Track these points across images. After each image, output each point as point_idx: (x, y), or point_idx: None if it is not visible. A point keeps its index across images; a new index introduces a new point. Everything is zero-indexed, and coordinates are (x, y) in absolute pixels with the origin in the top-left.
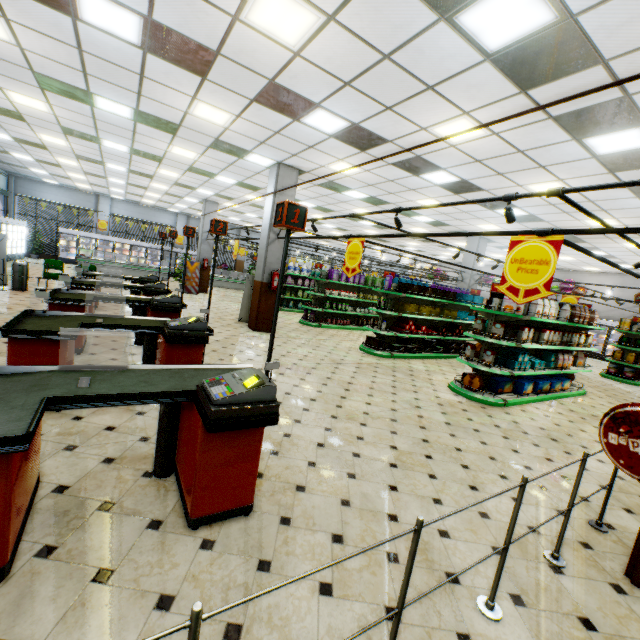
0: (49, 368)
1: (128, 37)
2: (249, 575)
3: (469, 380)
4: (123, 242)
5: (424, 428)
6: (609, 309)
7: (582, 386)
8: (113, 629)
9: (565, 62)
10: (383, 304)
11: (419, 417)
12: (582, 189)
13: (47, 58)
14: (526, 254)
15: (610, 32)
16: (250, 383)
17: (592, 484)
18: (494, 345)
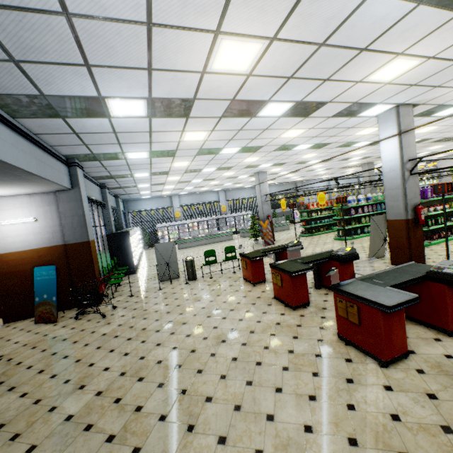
0: None
1: None
2: None
3: None
4: (192, 221)
5: None
6: None
7: None
8: None
9: None
10: None
11: None
12: None
13: (265, 76)
14: None
15: None
16: None
17: None
18: None
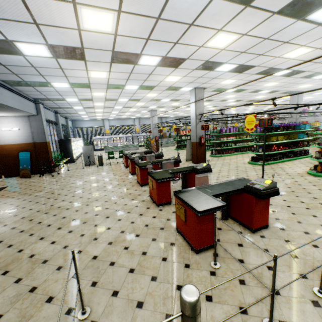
0: (193, 188)
1: (152, 64)
2: (284, 243)
3: (320, 168)
4: (116, 137)
5: (310, 193)
6: None
7: None
8: (258, 256)
9: None
10: (258, 140)
11: (303, 189)
12: None
13: (116, 79)
14: None
15: None
16: (268, 182)
17: None
18: None
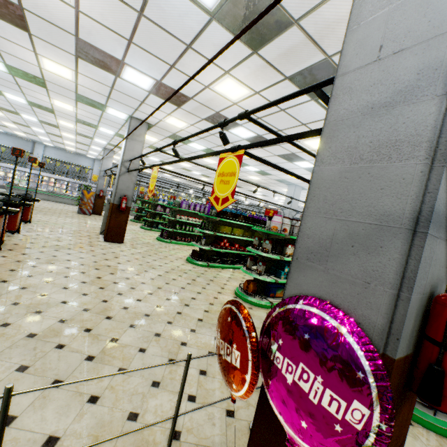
0: None
1: None
2: None
3: (247, 285)
4: (50, 176)
5: (170, 323)
6: None
7: None
8: None
9: (269, 22)
10: (203, 225)
11: (177, 313)
12: (256, 109)
13: None
14: (225, 168)
15: None
16: None
17: None
18: (266, 257)
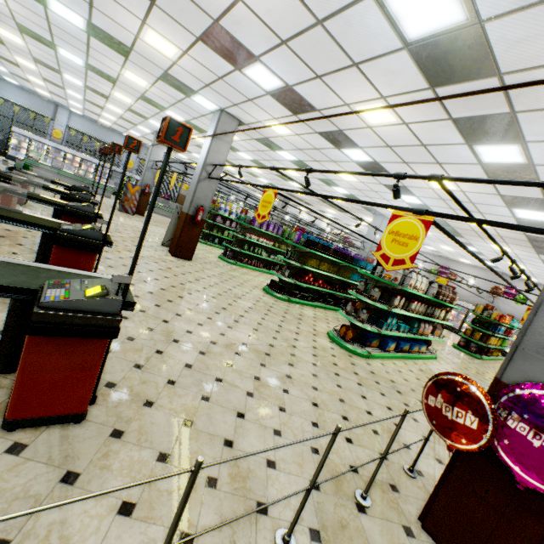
0: None
1: None
2: (47, 486)
3: (344, 331)
4: (75, 154)
5: (292, 365)
6: (471, 295)
7: (435, 352)
8: None
9: (469, 67)
10: (290, 254)
11: (292, 355)
12: (457, 179)
13: None
14: (402, 228)
15: (509, 46)
16: (91, 292)
17: (417, 434)
18: (370, 305)
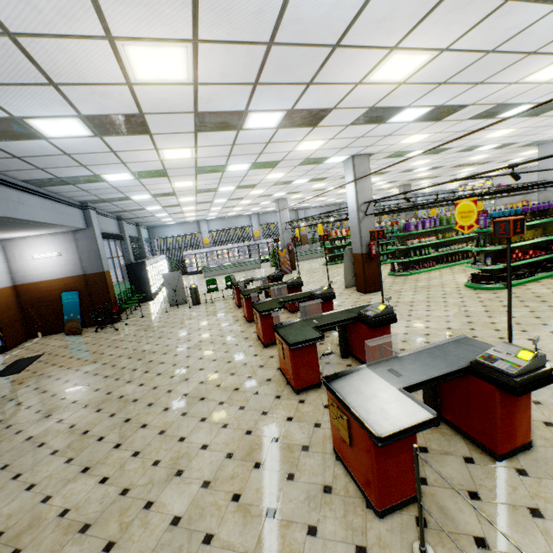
0: (362, 367)
1: (270, 126)
2: None
3: None
4: (222, 249)
5: None
6: None
7: None
8: (519, 529)
9: None
10: (482, 242)
11: None
12: None
13: (209, 157)
14: None
15: None
16: (526, 356)
17: None
18: None
